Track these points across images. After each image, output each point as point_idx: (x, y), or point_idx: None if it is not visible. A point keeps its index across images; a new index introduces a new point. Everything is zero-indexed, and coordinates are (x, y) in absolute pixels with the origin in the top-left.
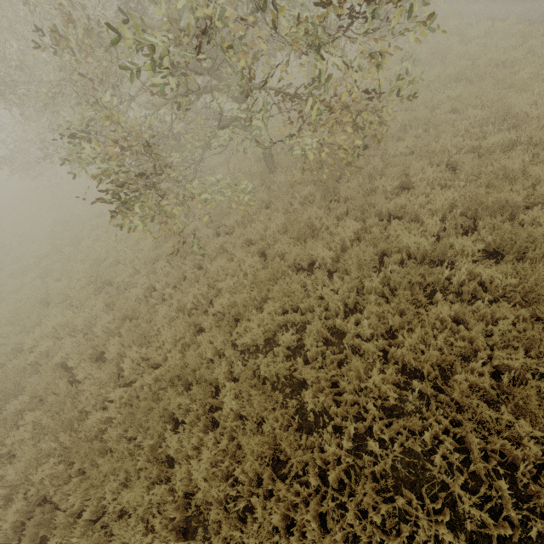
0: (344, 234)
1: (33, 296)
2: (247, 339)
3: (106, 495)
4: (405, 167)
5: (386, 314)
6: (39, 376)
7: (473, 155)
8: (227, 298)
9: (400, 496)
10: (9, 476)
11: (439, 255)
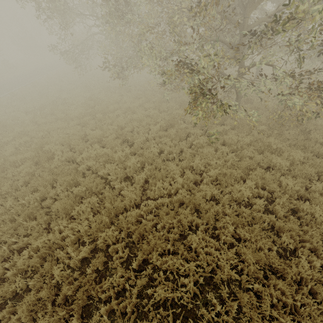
0: (297, 156)
1: (77, 134)
2: (236, 196)
3: (153, 256)
4: None
5: None
6: (87, 178)
7: None
8: (218, 170)
9: None
10: (77, 229)
11: None
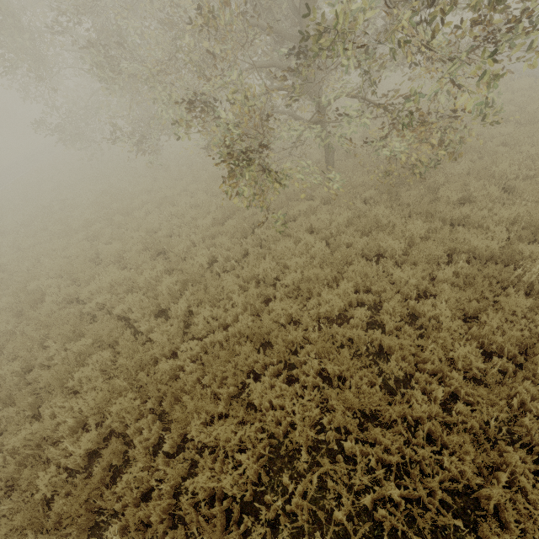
0: (415, 230)
1: (83, 254)
2: (323, 309)
3: (192, 428)
4: (463, 185)
5: (462, 301)
6: (97, 324)
7: (529, 182)
8: (298, 274)
9: (493, 451)
10: (78, 407)
11: (505, 259)
